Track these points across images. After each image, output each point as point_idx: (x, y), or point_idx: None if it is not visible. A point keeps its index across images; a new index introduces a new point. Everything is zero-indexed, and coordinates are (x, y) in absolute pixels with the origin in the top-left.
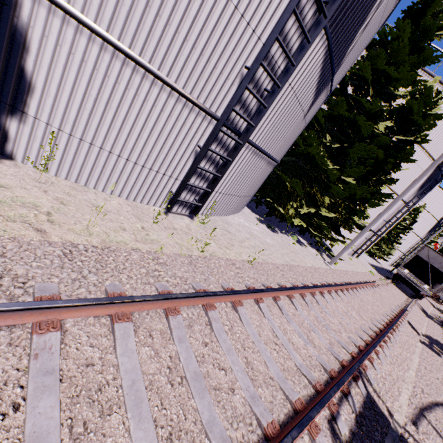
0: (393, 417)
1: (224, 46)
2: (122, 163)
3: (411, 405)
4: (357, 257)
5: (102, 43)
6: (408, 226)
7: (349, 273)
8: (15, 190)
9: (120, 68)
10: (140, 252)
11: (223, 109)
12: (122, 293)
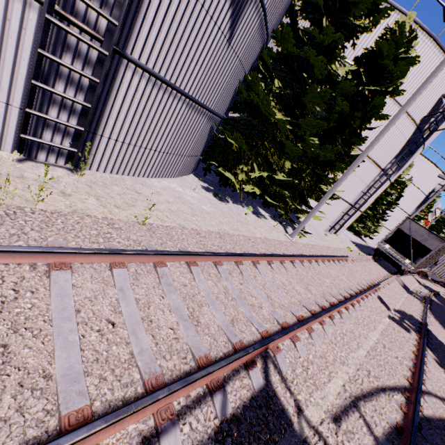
0: (304, 413)
1: None
2: None
3: (342, 394)
4: (335, 233)
5: None
6: (394, 202)
7: (317, 247)
8: None
9: None
10: None
11: None
12: None
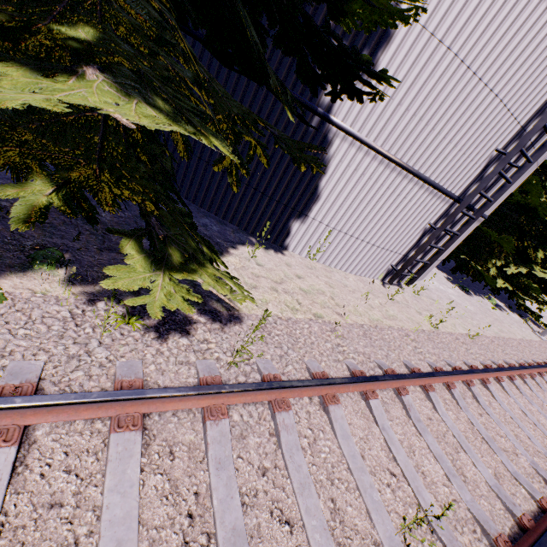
0: None
1: (482, 138)
2: (363, 245)
3: None
4: None
5: (381, 159)
6: None
7: None
8: (306, 279)
9: (388, 174)
10: (394, 329)
11: (462, 188)
12: (418, 369)
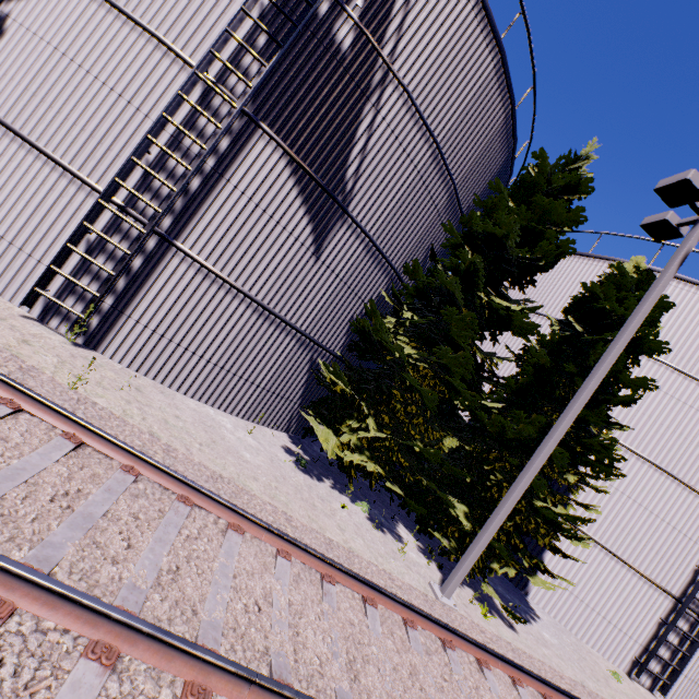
0: None
1: (120, 133)
2: None
3: None
4: (664, 691)
5: None
6: None
7: (534, 662)
8: None
9: (9, 144)
10: None
11: (126, 194)
12: None
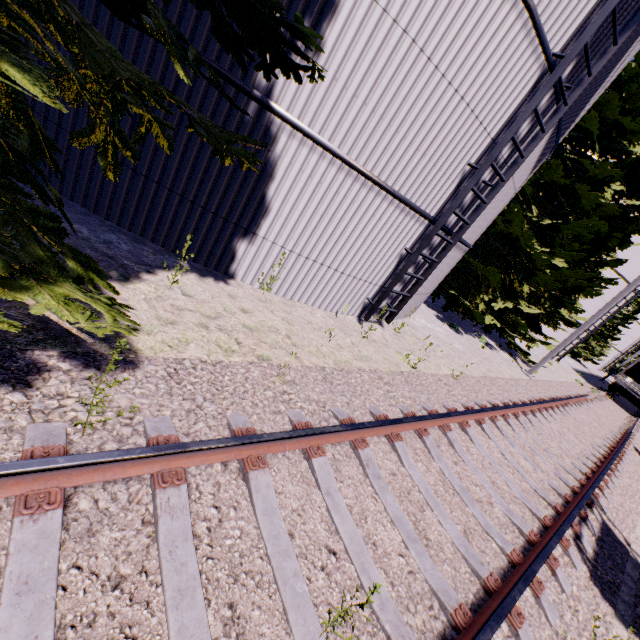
0: (630, 547)
1: (452, 149)
2: (330, 273)
3: None
4: (558, 360)
5: (340, 165)
6: (631, 315)
7: (554, 385)
8: (256, 314)
9: (351, 184)
10: (365, 372)
11: (437, 208)
12: (385, 415)
